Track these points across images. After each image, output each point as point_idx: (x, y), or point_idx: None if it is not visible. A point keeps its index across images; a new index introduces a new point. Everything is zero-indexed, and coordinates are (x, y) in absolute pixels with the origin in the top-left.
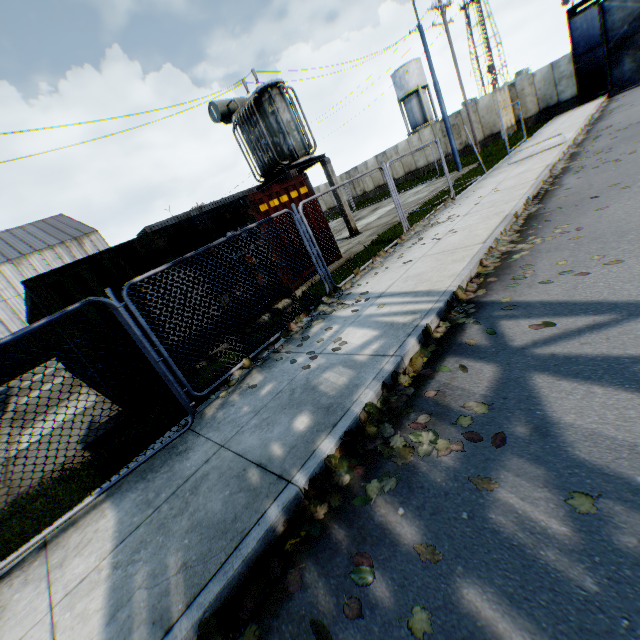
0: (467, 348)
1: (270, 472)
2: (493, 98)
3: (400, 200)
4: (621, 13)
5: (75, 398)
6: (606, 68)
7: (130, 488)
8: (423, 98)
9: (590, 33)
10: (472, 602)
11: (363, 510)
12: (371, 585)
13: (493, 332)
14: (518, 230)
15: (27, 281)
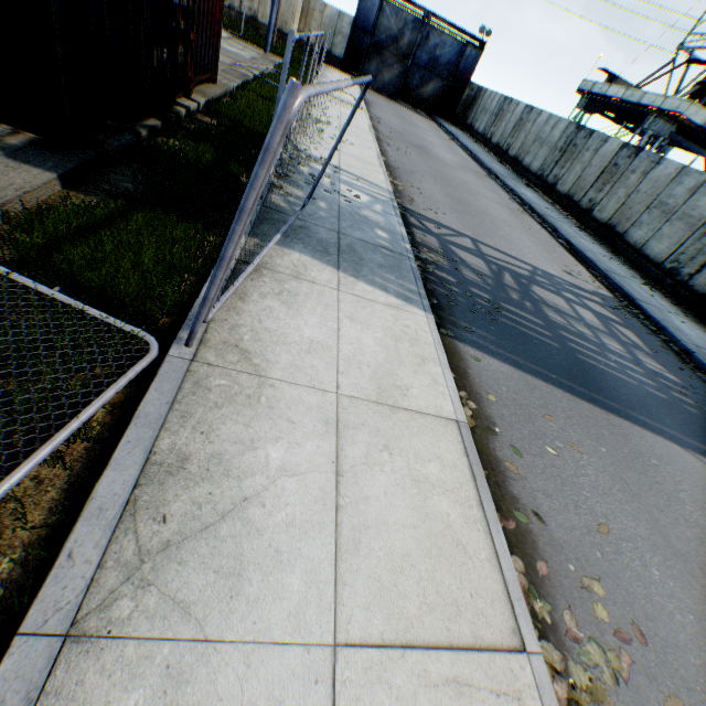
0: (418, 227)
1: (394, 252)
2: None
3: None
4: (388, 24)
5: None
6: (365, 57)
7: (285, 240)
8: None
9: (370, 17)
10: (475, 291)
11: (433, 273)
12: (453, 289)
13: (423, 224)
14: (387, 170)
15: None
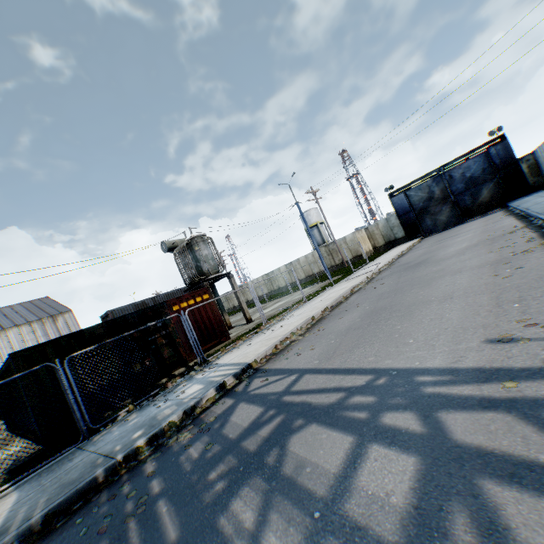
0: (233, 393)
1: (109, 456)
2: (354, 235)
3: (291, 297)
4: (417, 197)
5: (9, 447)
6: (418, 222)
7: (32, 481)
8: (321, 229)
9: (403, 205)
10: (153, 483)
11: (140, 466)
12: (124, 489)
13: (248, 384)
14: (308, 327)
15: (12, 353)
